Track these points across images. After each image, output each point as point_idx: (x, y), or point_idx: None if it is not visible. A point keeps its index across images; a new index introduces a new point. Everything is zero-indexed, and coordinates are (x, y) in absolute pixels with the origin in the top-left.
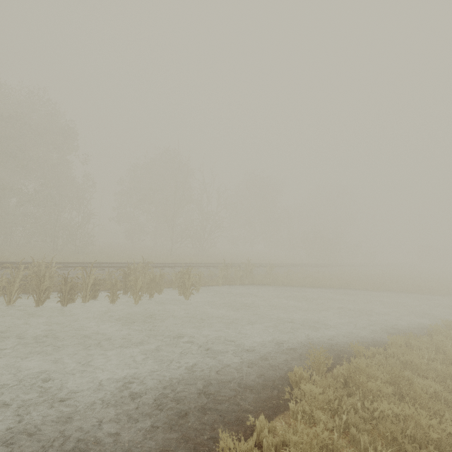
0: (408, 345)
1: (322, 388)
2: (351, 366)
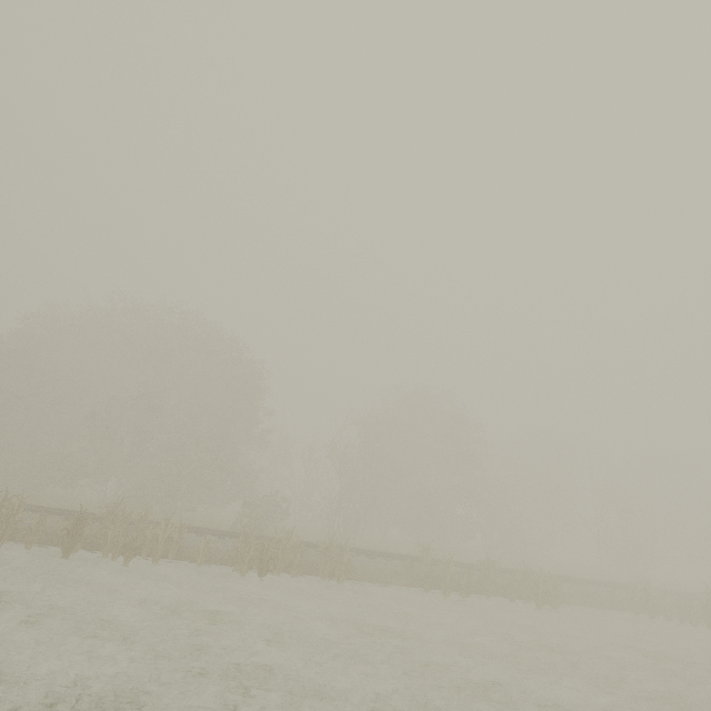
0: None
1: None
2: None
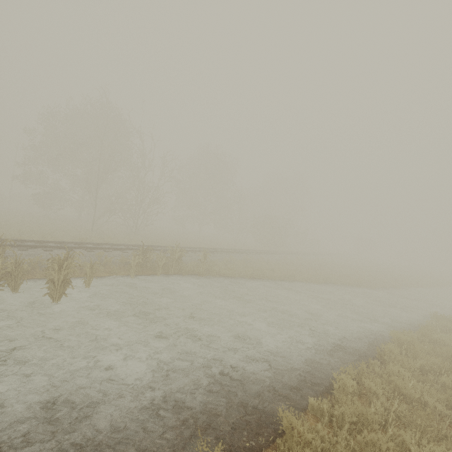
0: (358, 381)
1: None
2: None
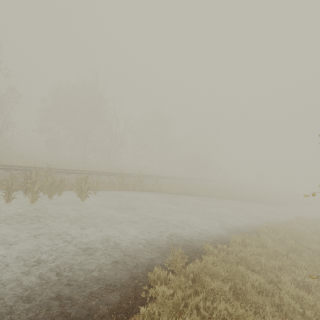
0: (243, 242)
1: (173, 289)
2: (201, 265)
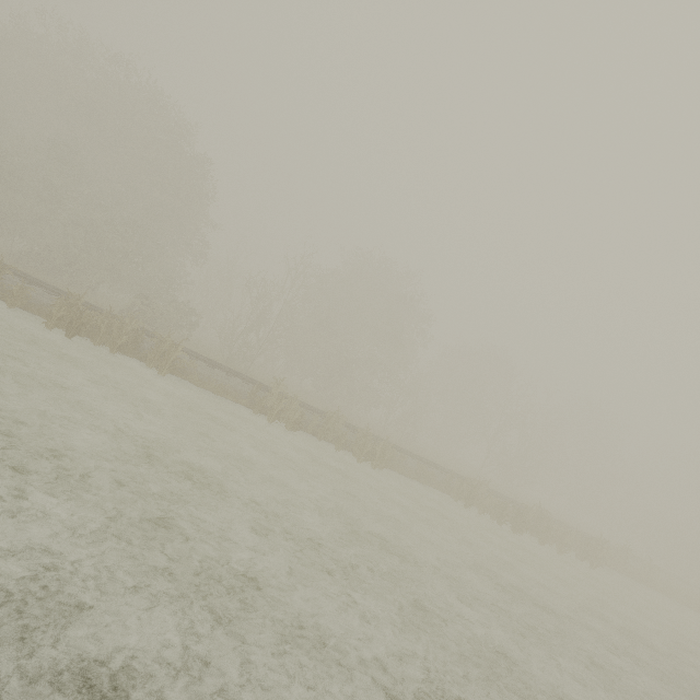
0: None
1: None
2: None
